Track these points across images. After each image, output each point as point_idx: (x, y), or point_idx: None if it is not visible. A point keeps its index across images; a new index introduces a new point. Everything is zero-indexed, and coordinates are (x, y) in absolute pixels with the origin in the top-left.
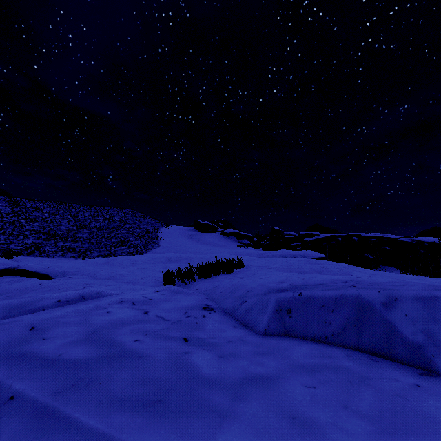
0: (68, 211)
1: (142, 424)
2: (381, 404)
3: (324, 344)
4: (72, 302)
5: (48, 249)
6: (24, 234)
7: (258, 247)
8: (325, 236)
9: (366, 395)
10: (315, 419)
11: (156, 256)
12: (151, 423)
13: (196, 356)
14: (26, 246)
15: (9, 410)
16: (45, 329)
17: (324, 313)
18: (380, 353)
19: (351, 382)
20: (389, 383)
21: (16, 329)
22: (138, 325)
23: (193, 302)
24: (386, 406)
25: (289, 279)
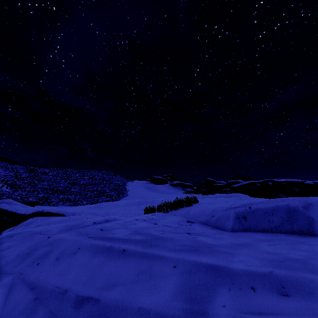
0: (65, 174)
1: (196, 255)
2: (312, 247)
3: (271, 232)
4: (102, 223)
5: (53, 200)
6: (37, 191)
7: (198, 193)
8: (247, 182)
9: (303, 245)
10: (279, 252)
11: (129, 201)
12: (199, 255)
13: (200, 238)
14: (39, 198)
15: (126, 254)
16: (108, 230)
17: (267, 216)
18: (306, 233)
19: (293, 242)
20: (314, 242)
21: (94, 230)
22: (156, 228)
23: (179, 219)
24: (315, 248)
25: (237, 202)
